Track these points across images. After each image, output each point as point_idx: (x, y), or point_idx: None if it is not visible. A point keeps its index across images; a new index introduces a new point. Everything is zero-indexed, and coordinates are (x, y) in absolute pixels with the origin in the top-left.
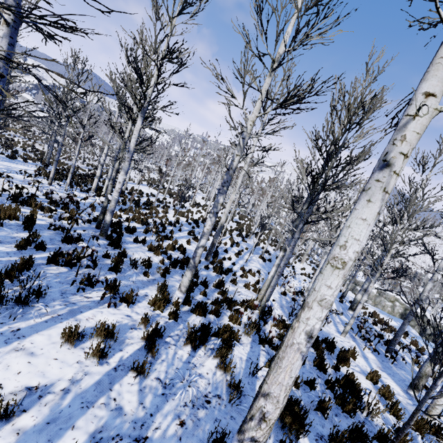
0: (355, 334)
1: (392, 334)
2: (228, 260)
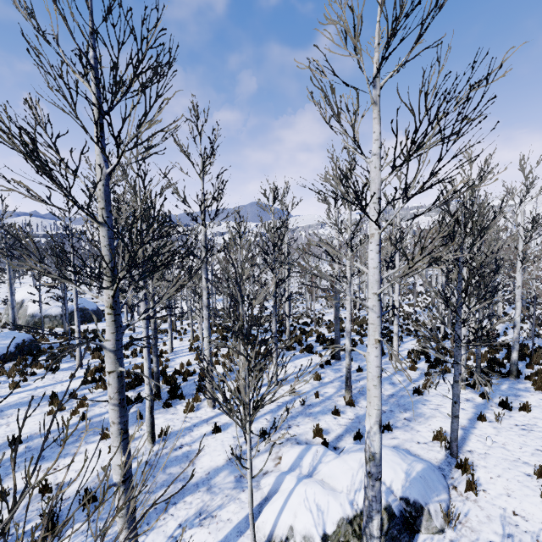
0: None
1: None
2: None
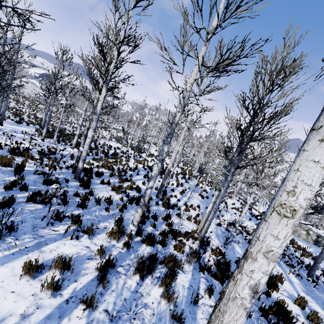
0: (280, 260)
1: (310, 259)
2: (174, 197)
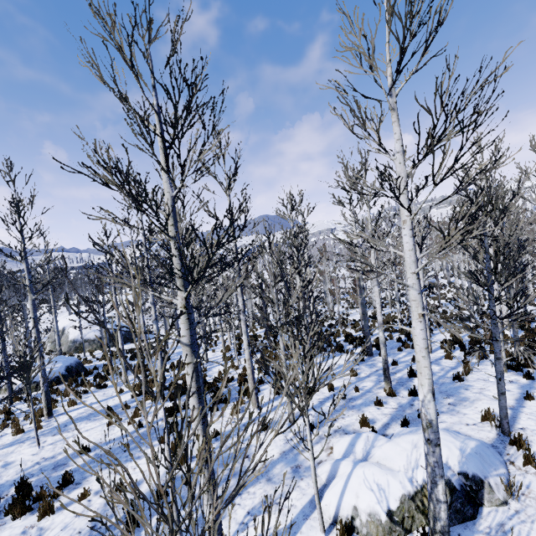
0: None
1: None
2: None
